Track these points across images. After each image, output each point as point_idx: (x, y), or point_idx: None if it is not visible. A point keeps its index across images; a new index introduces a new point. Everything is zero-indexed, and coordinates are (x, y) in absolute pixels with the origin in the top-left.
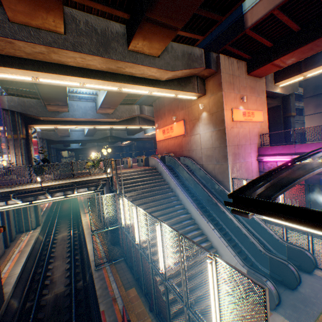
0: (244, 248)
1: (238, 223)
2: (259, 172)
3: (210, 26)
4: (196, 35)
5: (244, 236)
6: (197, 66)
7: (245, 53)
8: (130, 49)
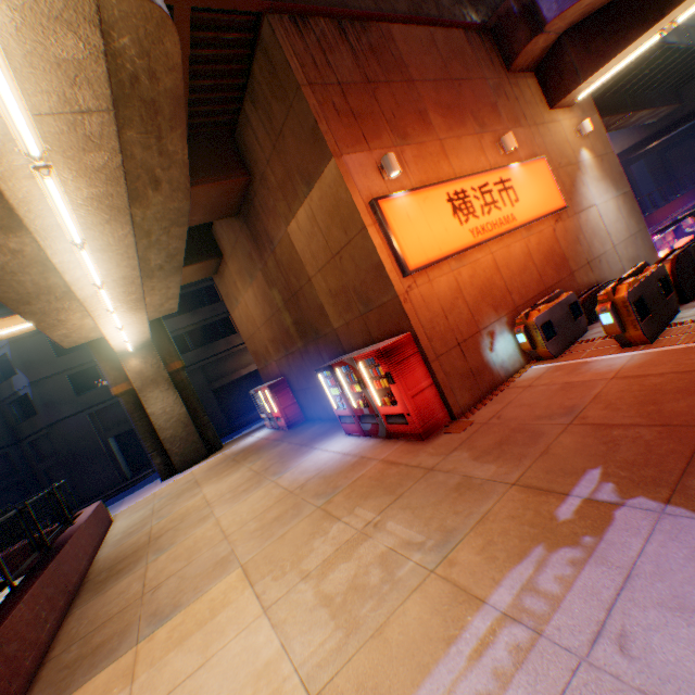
0: None
1: None
2: None
3: None
4: None
5: None
6: None
7: None
8: None
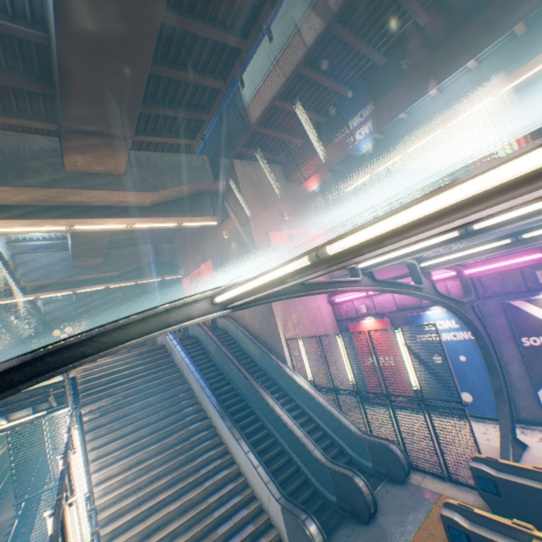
0: (301, 462)
1: (288, 418)
2: (337, 321)
3: (199, 127)
4: (183, 139)
5: (296, 439)
6: (199, 180)
7: (275, 153)
8: (68, 169)
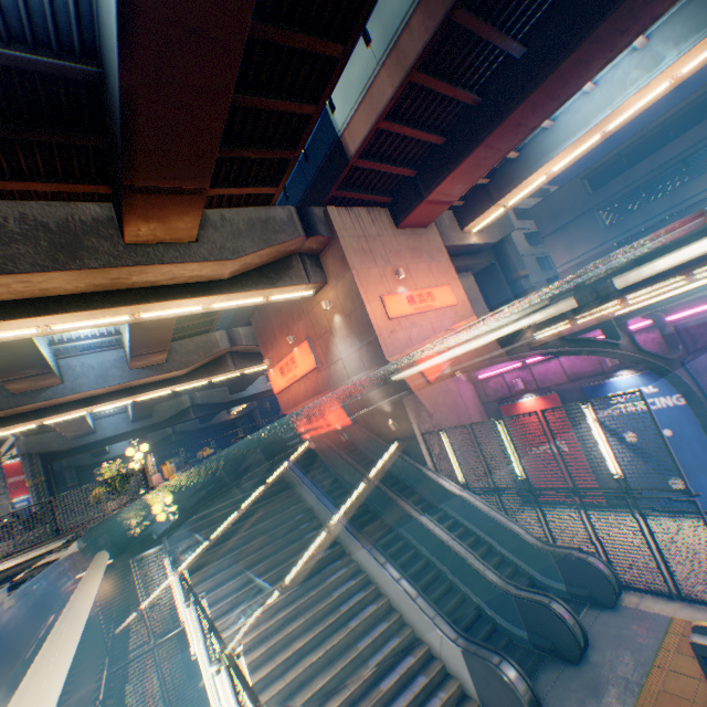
0: (469, 590)
1: (444, 534)
2: (483, 404)
3: (283, 168)
4: (264, 188)
5: (460, 561)
6: (288, 238)
7: (378, 193)
8: (128, 241)
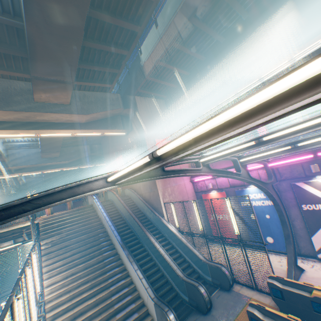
0: (169, 276)
1: (162, 250)
2: (195, 192)
3: (114, 77)
4: (105, 84)
5: (166, 262)
6: (114, 108)
7: (160, 93)
8: (36, 100)
